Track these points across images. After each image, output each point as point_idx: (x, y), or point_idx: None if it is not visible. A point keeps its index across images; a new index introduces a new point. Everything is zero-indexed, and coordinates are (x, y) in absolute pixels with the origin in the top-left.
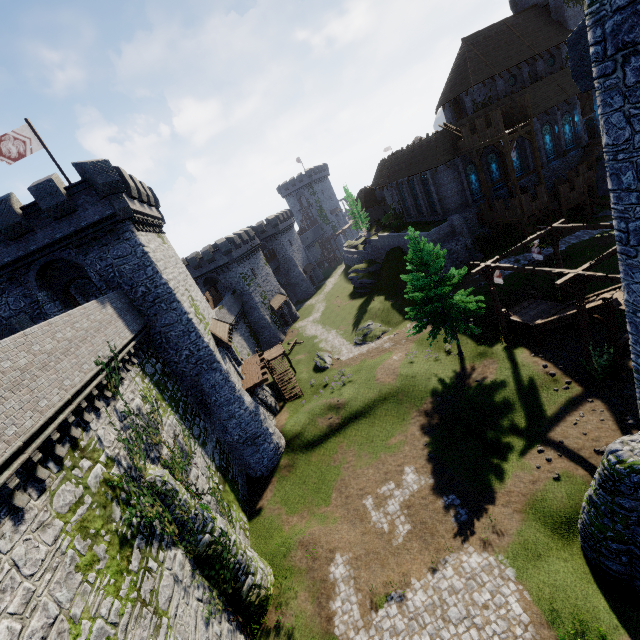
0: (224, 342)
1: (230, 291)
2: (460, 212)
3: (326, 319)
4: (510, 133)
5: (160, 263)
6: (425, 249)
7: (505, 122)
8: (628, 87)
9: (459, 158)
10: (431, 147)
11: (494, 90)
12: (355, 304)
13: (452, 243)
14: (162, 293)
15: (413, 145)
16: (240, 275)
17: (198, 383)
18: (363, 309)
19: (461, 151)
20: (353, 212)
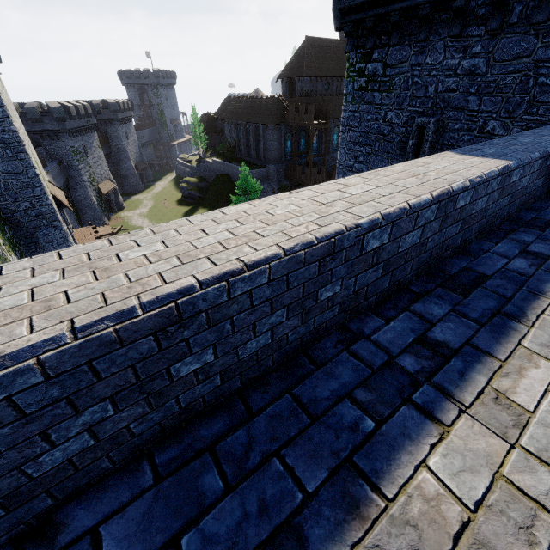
0: (66, 206)
1: (55, 160)
2: (275, 164)
3: (153, 215)
4: (316, 124)
5: (9, 108)
6: (250, 181)
7: (316, 115)
8: (347, 141)
9: (284, 125)
10: (268, 108)
11: (315, 87)
12: (182, 210)
13: (265, 184)
14: (10, 139)
15: (256, 99)
16: (71, 148)
17: (34, 235)
18: (189, 215)
19: (286, 121)
20: (195, 131)
